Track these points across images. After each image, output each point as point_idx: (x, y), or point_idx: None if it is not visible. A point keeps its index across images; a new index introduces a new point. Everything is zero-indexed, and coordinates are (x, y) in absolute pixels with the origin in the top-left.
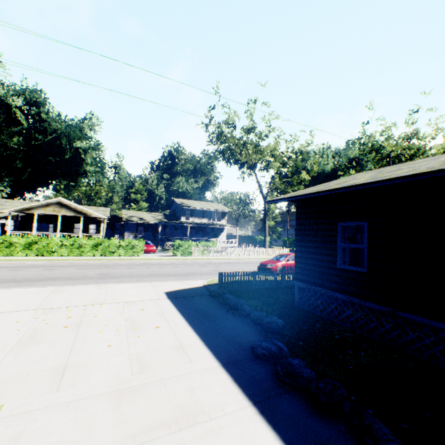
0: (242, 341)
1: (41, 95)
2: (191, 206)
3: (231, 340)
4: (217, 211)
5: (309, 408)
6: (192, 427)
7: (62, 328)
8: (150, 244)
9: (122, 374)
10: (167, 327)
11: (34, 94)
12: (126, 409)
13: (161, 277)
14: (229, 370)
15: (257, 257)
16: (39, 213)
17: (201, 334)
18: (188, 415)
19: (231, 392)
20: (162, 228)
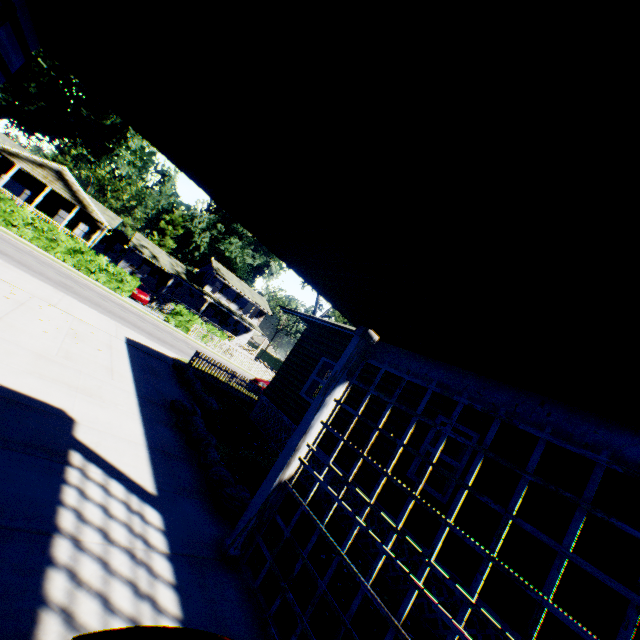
0: (170, 399)
1: None
2: (227, 280)
3: (160, 393)
4: (255, 305)
5: (181, 440)
6: (88, 396)
7: (4, 296)
8: (145, 291)
9: (49, 350)
10: (108, 355)
11: None
12: (43, 364)
13: (133, 326)
14: (140, 400)
15: None
16: (23, 167)
17: (138, 376)
18: (88, 392)
19: (131, 405)
20: (174, 284)
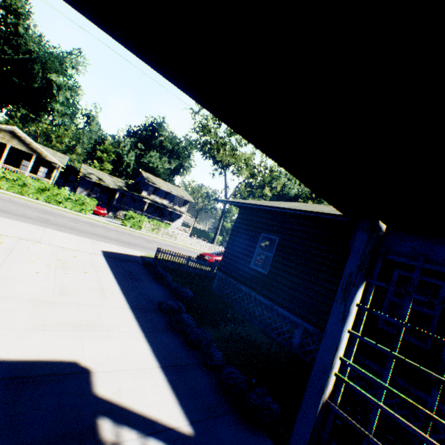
0: (154, 299)
1: (25, 6)
2: (156, 184)
3: (146, 296)
4: (180, 197)
5: (181, 342)
6: (92, 331)
7: None
8: (102, 207)
9: (45, 292)
10: (94, 274)
11: (17, 2)
12: (43, 311)
13: (103, 238)
14: (134, 312)
15: (202, 250)
16: None
17: (123, 286)
18: (91, 325)
19: (130, 322)
20: (120, 195)
